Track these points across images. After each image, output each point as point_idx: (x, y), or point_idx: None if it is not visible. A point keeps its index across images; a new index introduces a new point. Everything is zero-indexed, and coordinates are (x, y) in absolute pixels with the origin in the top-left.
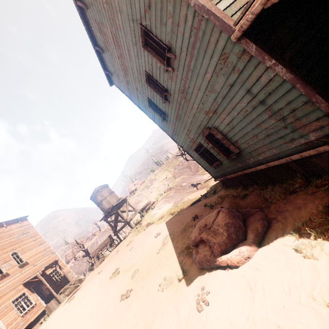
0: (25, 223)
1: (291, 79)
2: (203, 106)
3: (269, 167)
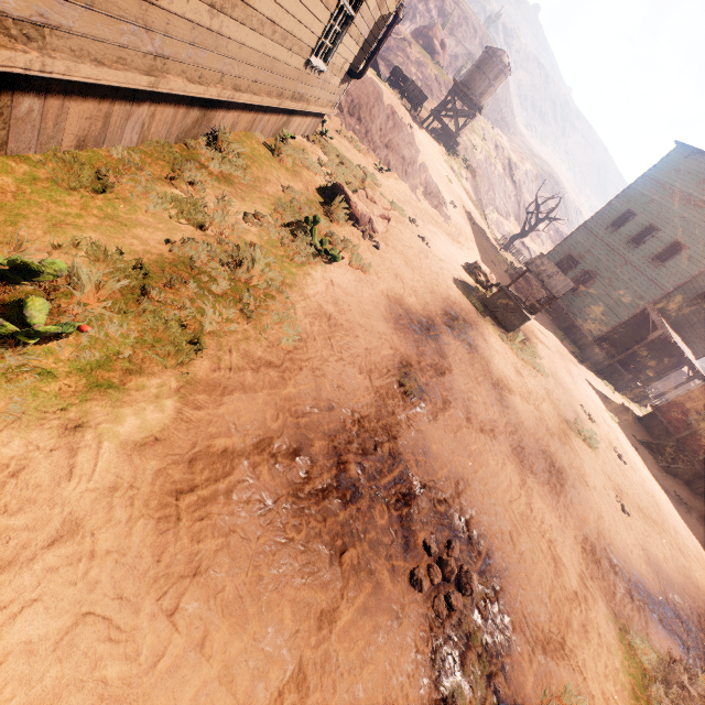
0: None
1: (620, 322)
2: (616, 278)
3: (563, 312)
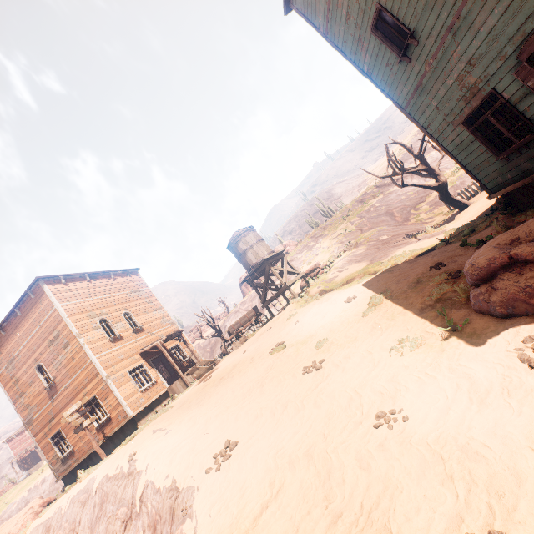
0: (137, 278)
1: None
2: None
3: None
